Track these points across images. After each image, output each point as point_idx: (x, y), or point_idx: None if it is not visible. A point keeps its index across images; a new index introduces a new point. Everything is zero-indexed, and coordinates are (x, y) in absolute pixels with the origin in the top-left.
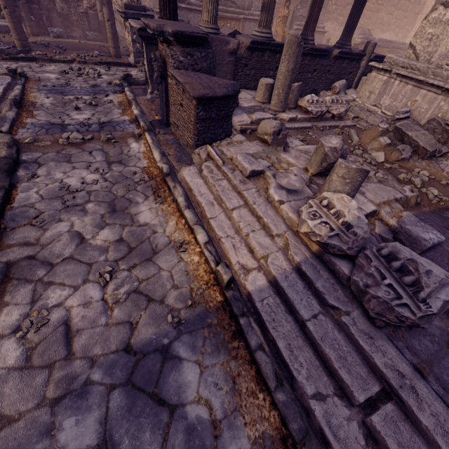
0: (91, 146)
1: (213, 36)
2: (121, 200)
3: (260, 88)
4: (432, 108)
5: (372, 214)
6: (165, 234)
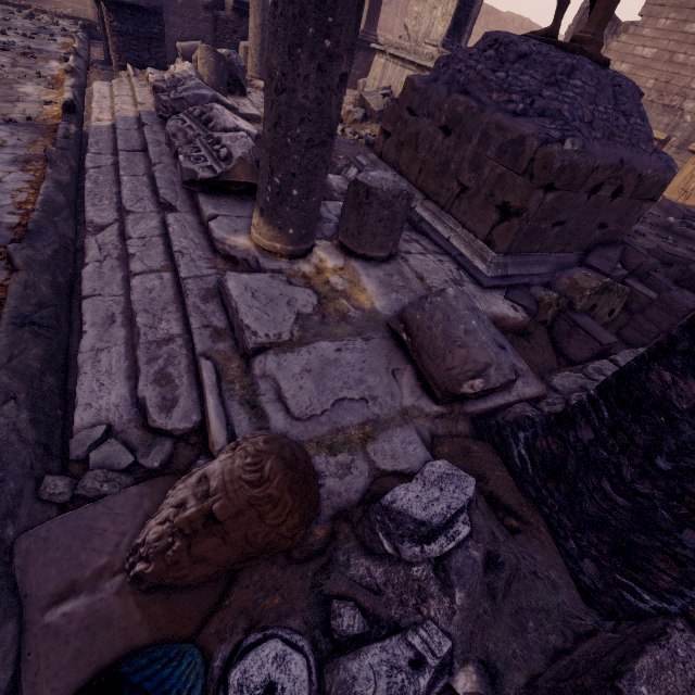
0: (1, 54)
1: None
2: (8, 80)
3: (240, 53)
4: None
5: (256, 119)
6: (39, 99)
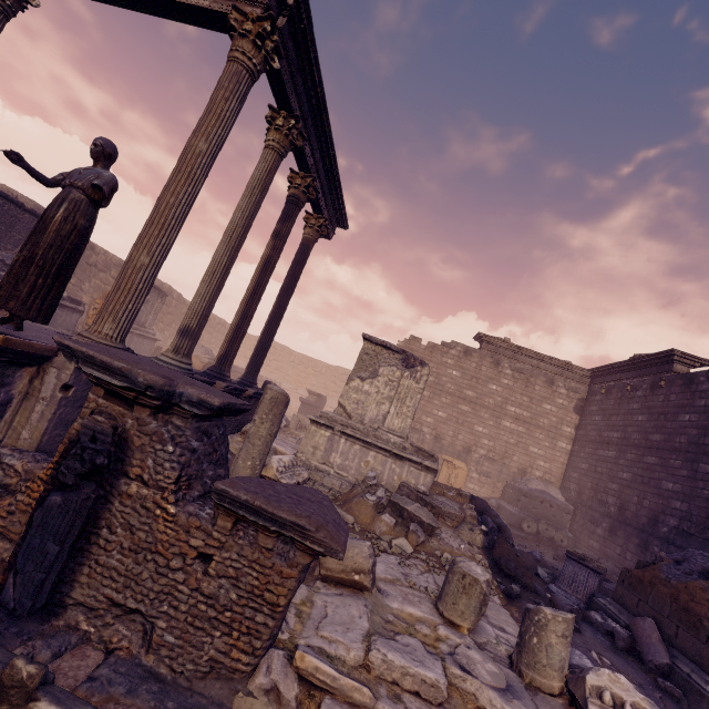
0: None
1: None
2: None
3: None
4: (387, 470)
5: None
6: None
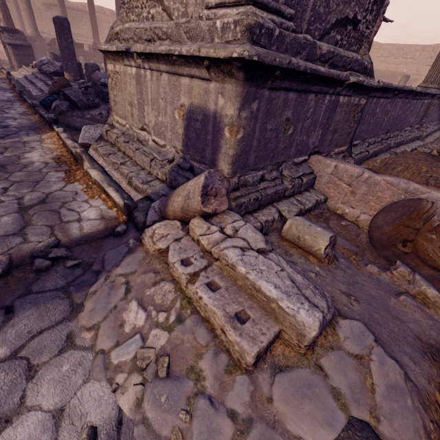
0: None
1: (36, 37)
2: None
3: None
4: None
5: None
6: None
